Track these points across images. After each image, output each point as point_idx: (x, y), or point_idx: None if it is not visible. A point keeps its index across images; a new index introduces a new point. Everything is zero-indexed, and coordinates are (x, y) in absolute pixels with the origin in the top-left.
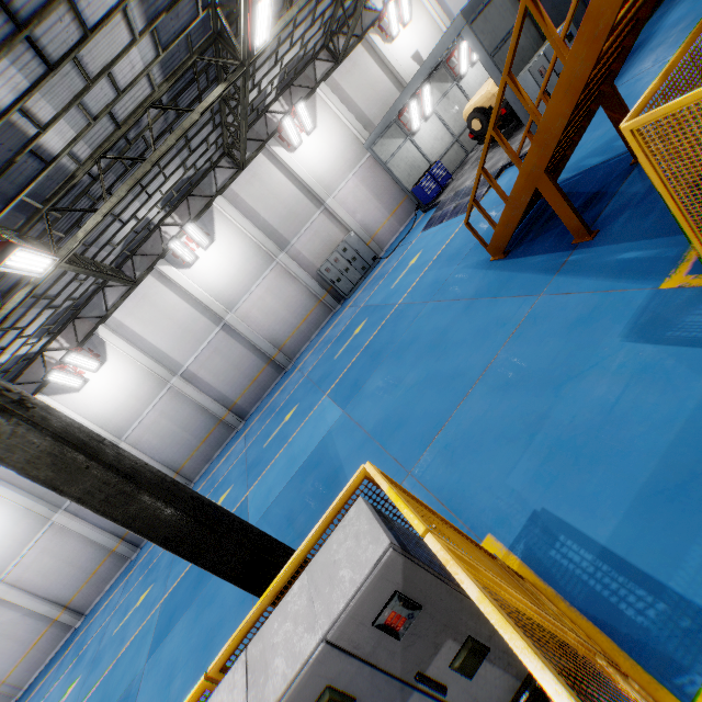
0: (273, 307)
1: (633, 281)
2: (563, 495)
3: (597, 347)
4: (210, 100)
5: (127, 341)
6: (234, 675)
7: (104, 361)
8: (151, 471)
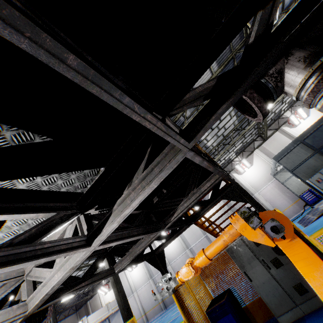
0: None
1: None
2: None
3: None
4: None
5: None
6: None
7: None
8: (123, 292)
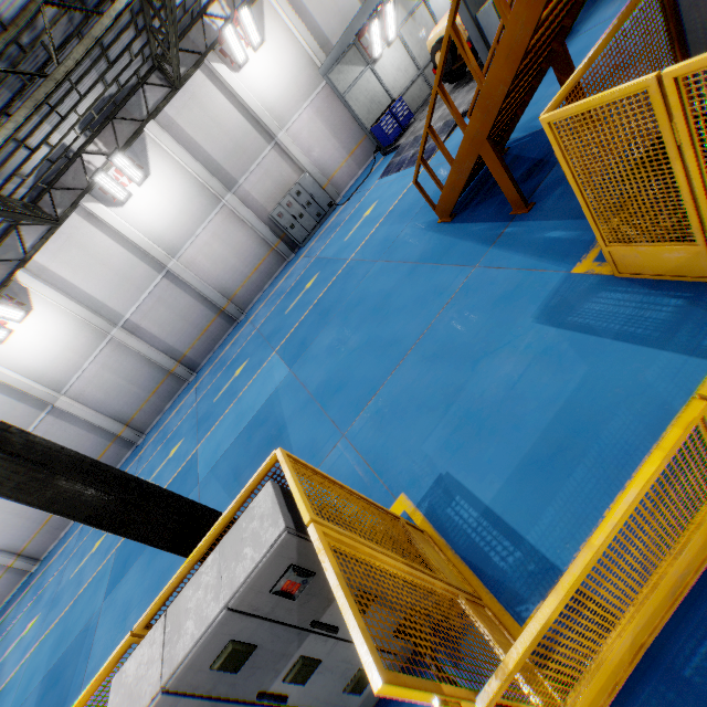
0: (221, 254)
1: (553, 262)
2: (464, 461)
3: (513, 325)
4: (124, 2)
5: (55, 289)
6: (154, 633)
7: (30, 310)
8: (69, 454)
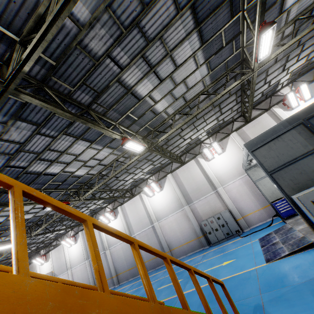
0: (175, 228)
1: None
2: None
3: None
4: (132, 160)
5: (123, 215)
6: None
7: (116, 218)
8: None
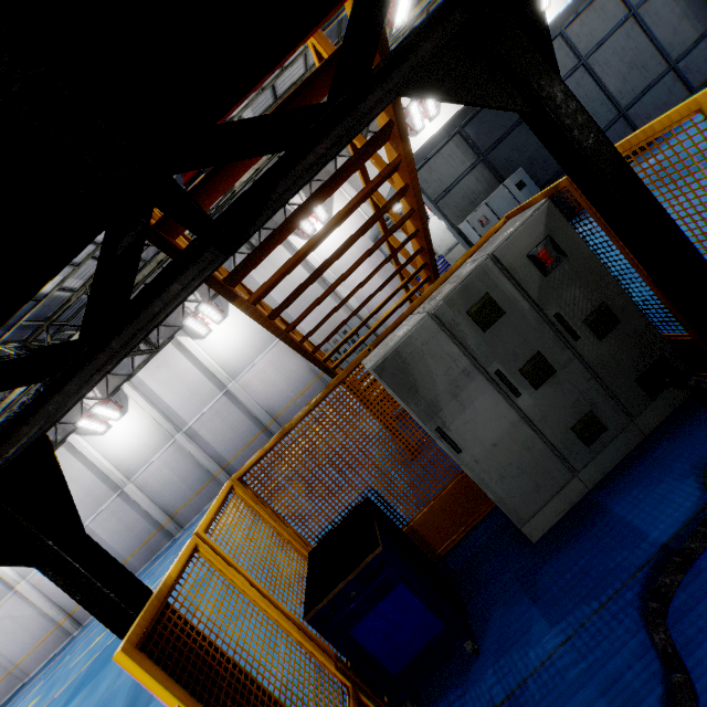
0: (273, 379)
1: None
2: None
3: None
4: None
5: (145, 398)
6: None
7: (126, 412)
8: None
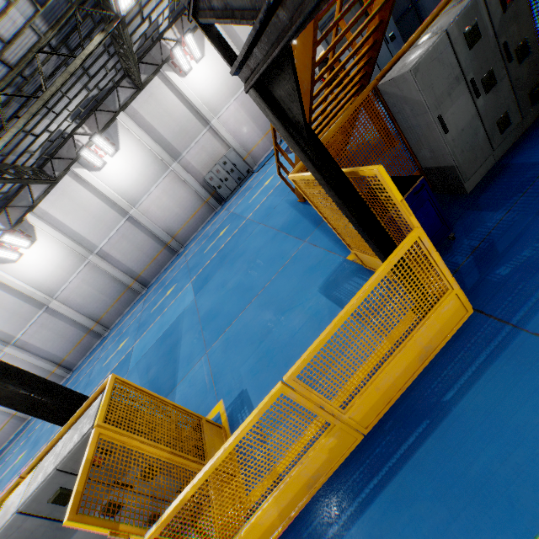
0: (168, 205)
1: (341, 248)
2: (256, 383)
3: (308, 291)
4: (90, 48)
5: (52, 226)
6: (29, 478)
7: (35, 240)
8: (1, 365)
